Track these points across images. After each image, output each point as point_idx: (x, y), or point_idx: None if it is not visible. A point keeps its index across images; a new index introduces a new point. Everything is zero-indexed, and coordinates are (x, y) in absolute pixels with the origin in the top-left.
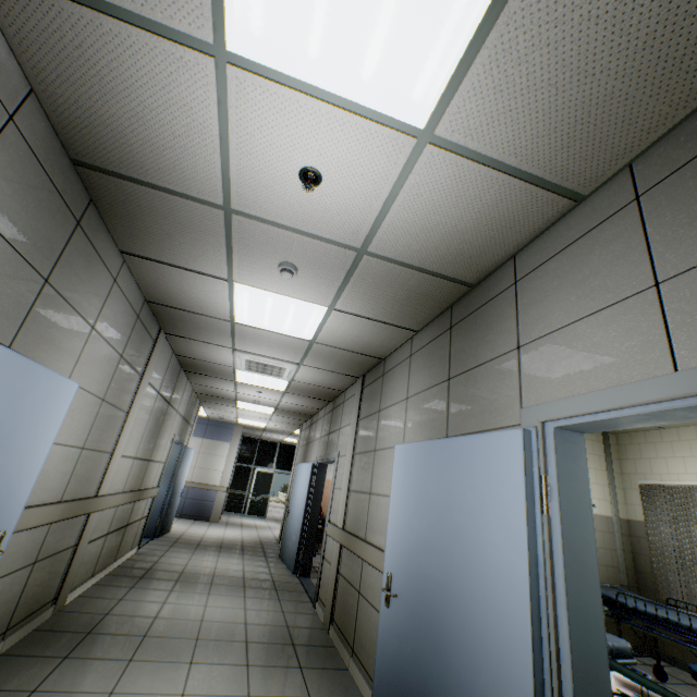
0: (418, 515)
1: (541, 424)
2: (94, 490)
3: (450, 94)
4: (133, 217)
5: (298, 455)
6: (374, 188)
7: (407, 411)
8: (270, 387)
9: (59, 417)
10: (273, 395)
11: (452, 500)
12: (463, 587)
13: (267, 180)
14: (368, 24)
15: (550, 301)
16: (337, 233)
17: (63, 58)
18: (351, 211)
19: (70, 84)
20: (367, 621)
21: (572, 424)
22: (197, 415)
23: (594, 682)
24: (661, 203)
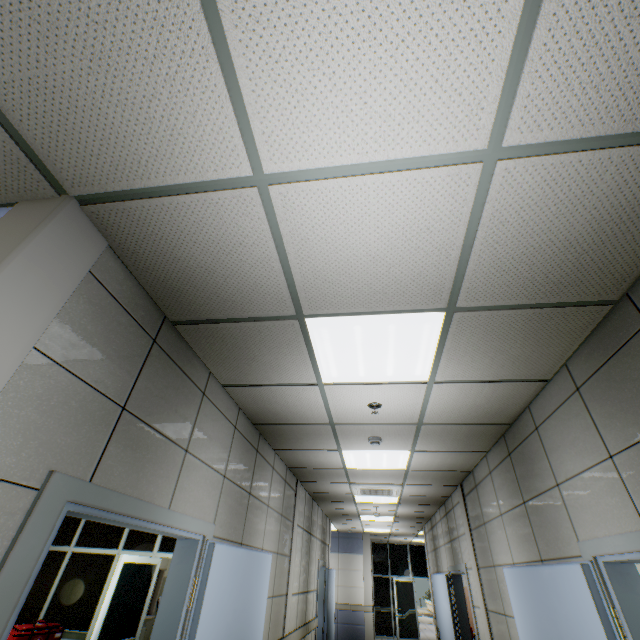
0: None
1: (593, 558)
2: (281, 631)
3: (435, 368)
4: (281, 435)
5: (430, 562)
6: (412, 401)
7: (505, 527)
8: (384, 501)
9: (267, 582)
10: (389, 507)
11: (559, 629)
12: None
13: (351, 410)
14: (383, 364)
15: (561, 450)
16: (399, 420)
17: (254, 398)
18: (403, 411)
19: (256, 404)
20: None
21: (611, 560)
22: (329, 533)
23: None
24: (590, 397)
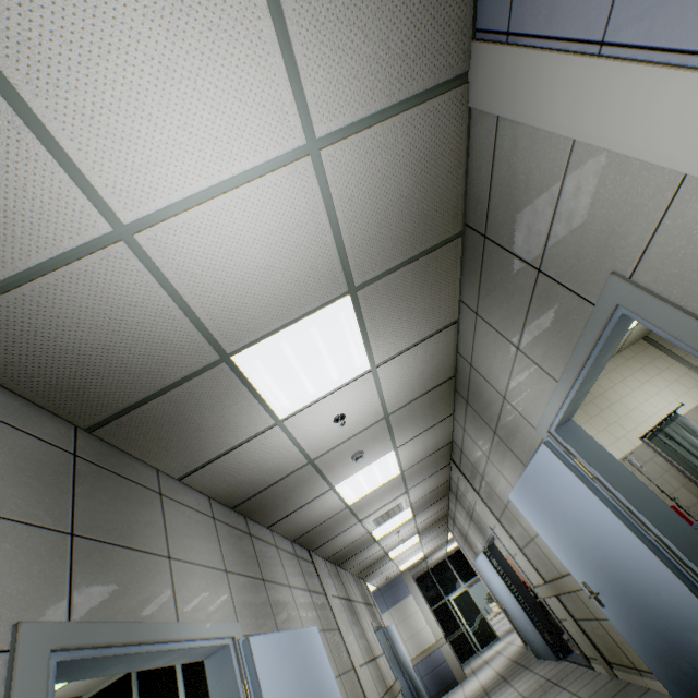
0: (557, 530)
1: (548, 432)
2: None
3: (370, 353)
4: (268, 505)
5: (468, 555)
6: (369, 396)
7: (495, 465)
8: (401, 522)
9: (324, 655)
10: (408, 526)
11: (559, 506)
12: (609, 552)
13: (321, 436)
14: (325, 371)
15: (492, 369)
16: (368, 422)
17: (220, 476)
18: (367, 410)
19: (224, 482)
20: (619, 635)
21: (556, 424)
22: (370, 593)
23: (693, 544)
24: (486, 314)
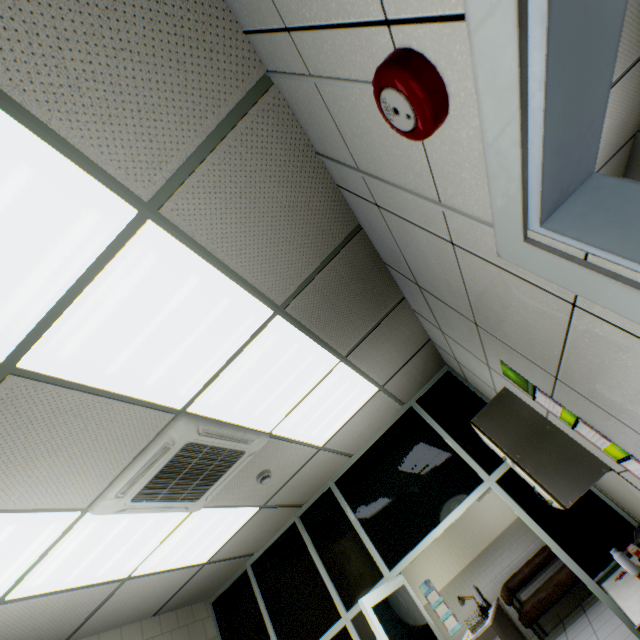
0: None
1: None
2: None
3: None
4: None
5: None
6: None
7: None
8: None
9: None
10: None
11: None
12: None
13: None
14: None
15: None
16: None
17: None
18: None
19: None
20: None
21: None
22: None
23: None
24: None
